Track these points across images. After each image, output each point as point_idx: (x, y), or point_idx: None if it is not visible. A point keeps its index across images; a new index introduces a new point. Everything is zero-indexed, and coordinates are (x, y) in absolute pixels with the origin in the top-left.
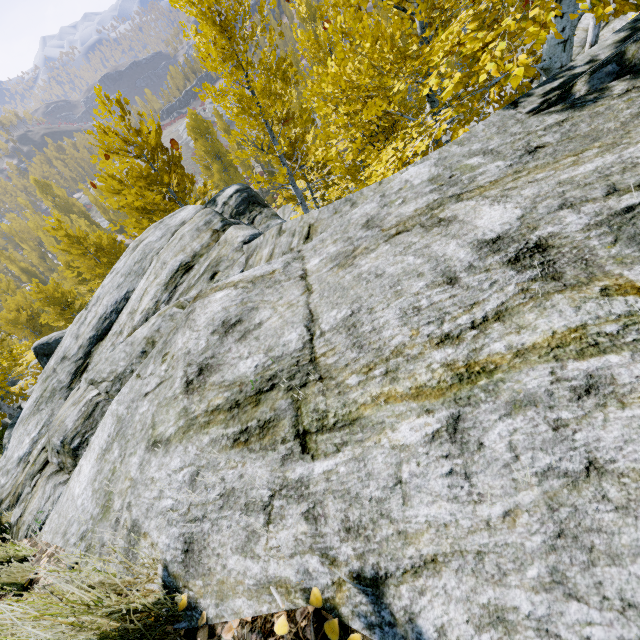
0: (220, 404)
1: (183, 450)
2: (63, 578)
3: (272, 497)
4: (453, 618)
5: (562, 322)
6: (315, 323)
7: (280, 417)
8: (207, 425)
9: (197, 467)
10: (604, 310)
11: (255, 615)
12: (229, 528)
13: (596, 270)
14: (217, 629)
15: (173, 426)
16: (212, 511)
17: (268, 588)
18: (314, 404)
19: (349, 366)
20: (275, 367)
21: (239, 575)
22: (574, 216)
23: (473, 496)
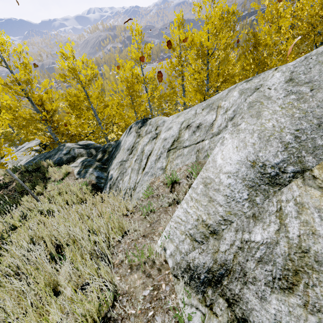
0: None
1: None
2: None
3: None
4: None
5: None
6: None
7: None
8: None
9: None
10: None
11: None
12: None
13: None
14: None
15: None
16: None
17: None
18: None
19: None
20: None
21: None
22: None
23: None
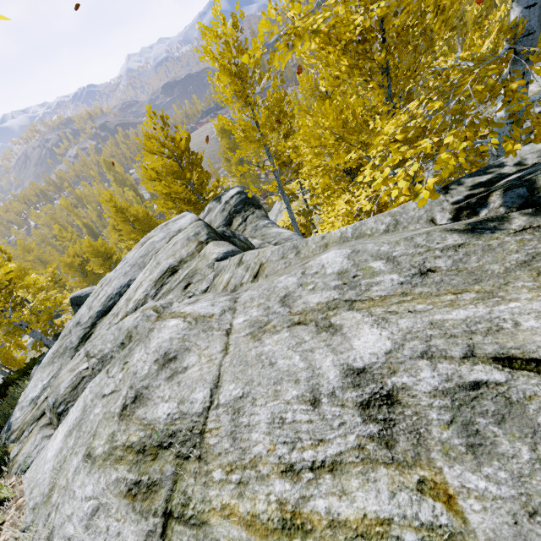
0: (134, 442)
1: (97, 478)
2: None
3: None
4: None
5: (375, 506)
6: (217, 390)
7: (162, 484)
8: (119, 460)
9: (99, 503)
10: (412, 509)
11: None
12: None
13: (423, 452)
14: None
15: (102, 447)
16: None
17: None
18: (186, 484)
19: (220, 456)
20: (178, 424)
21: None
22: (429, 372)
23: None
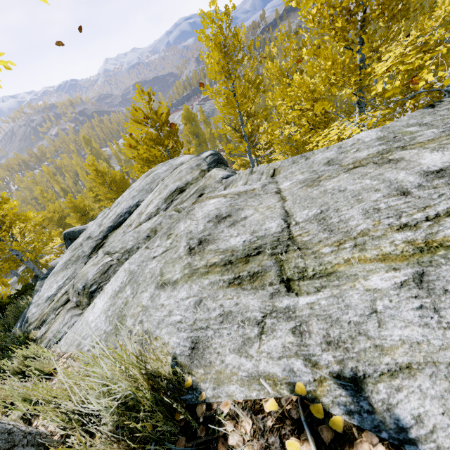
0: (216, 262)
1: (188, 287)
2: (126, 335)
3: (264, 317)
4: (429, 410)
5: None
6: (290, 217)
7: (266, 270)
8: (207, 273)
9: (200, 297)
10: None
11: (245, 398)
12: (229, 335)
13: None
14: (213, 405)
15: (179, 273)
16: (214, 324)
17: (258, 379)
18: (294, 263)
19: (322, 242)
20: (260, 242)
21: (234, 368)
22: None
23: (442, 324)
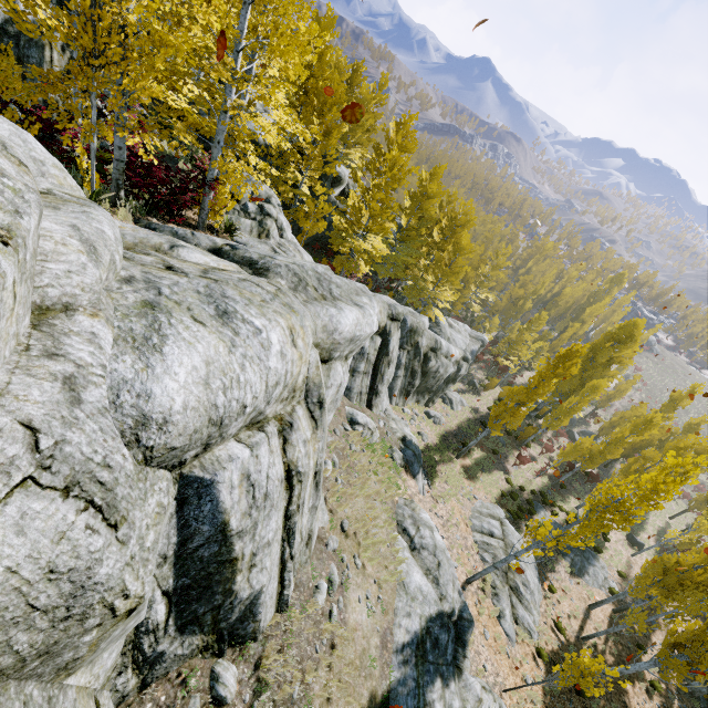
0: None
1: None
2: None
3: None
4: None
5: None
6: None
7: None
8: None
9: None
10: None
11: None
12: None
13: None
14: None
15: None
16: None
17: None
18: None
19: None
20: None
21: None
22: None
23: None
